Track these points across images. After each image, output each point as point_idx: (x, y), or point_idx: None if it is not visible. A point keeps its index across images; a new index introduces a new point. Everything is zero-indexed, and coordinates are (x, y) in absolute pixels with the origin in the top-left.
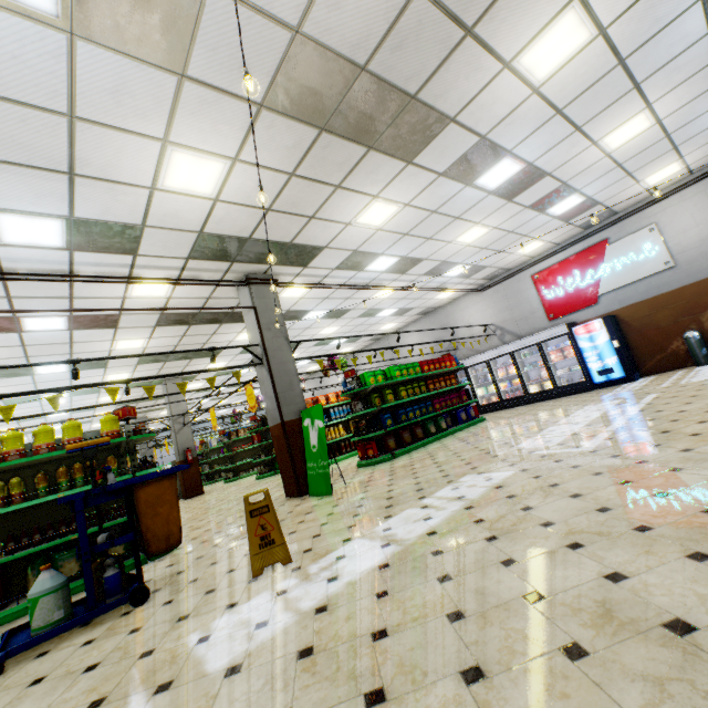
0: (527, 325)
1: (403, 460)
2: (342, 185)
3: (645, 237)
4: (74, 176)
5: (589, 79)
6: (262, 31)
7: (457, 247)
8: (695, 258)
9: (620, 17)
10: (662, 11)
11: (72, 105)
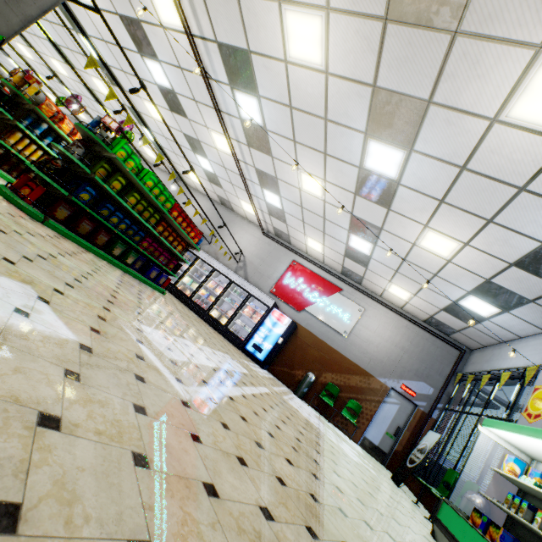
0: (258, 279)
1: (41, 229)
2: None
3: (355, 310)
4: None
5: (504, 171)
6: None
7: (295, 180)
8: (356, 344)
9: None
10: None
11: None
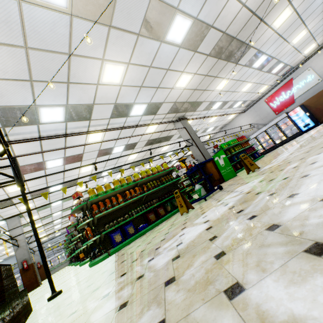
0: (267, 119)
1: None
2: (217, 76)
3: (307, 73)
4: (158, 88)
5: (290, 24)
6: (217, 35)
7: (240, 93)
8: None
9: (299, 5)
10: (310, 0)
11: (169, 66)
